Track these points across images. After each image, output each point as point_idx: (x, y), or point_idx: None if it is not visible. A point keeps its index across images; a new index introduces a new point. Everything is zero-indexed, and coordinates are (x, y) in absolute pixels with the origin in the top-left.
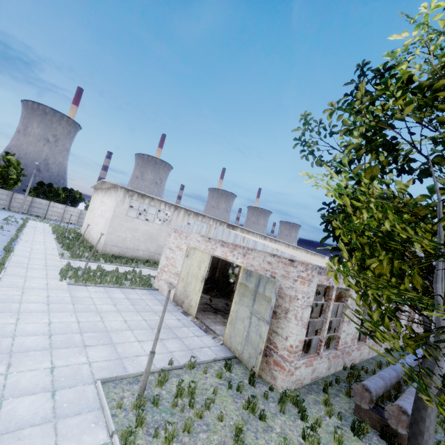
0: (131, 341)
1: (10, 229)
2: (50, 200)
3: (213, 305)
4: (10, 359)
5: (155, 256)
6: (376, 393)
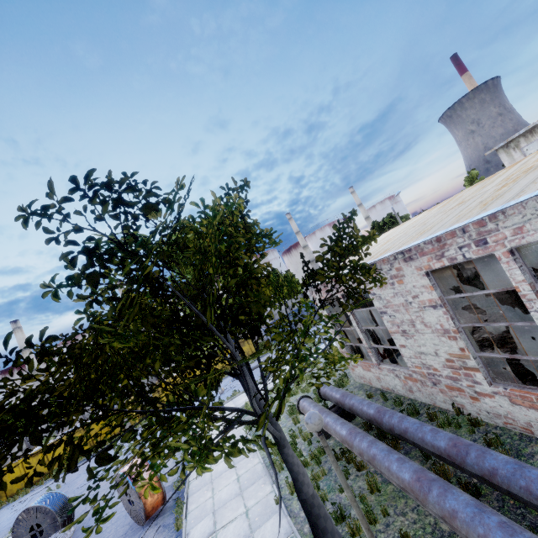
0: None
1: None
2: None
3: None
4: None
5: None
6: (325, 394)
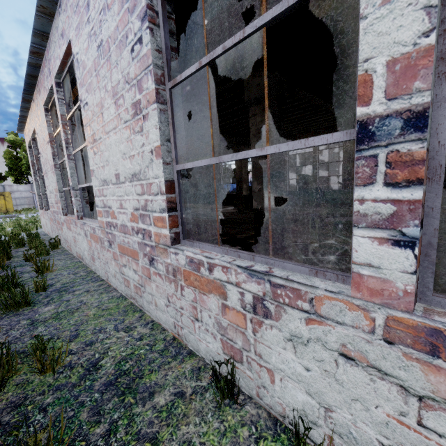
0: None
1: None
2: None
3: (200, 211)
4: None
5: None
6: None
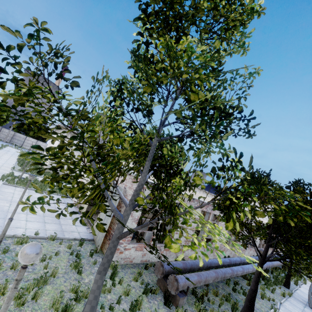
0: (21, 219)
1: None
2: (27, 135)
3: None
4: None
5: None
6: (170, 269)
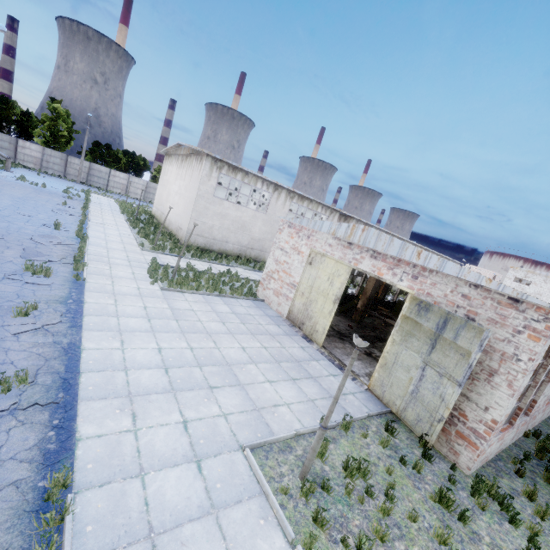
0: (260, 380)
1: (74, 206)
2: (110, 167)
3: (334, 327)
4: (132, 407)
5: (247, 251)
6: None
